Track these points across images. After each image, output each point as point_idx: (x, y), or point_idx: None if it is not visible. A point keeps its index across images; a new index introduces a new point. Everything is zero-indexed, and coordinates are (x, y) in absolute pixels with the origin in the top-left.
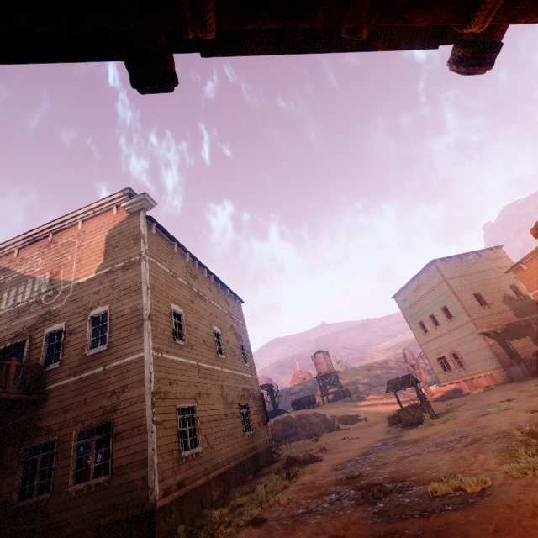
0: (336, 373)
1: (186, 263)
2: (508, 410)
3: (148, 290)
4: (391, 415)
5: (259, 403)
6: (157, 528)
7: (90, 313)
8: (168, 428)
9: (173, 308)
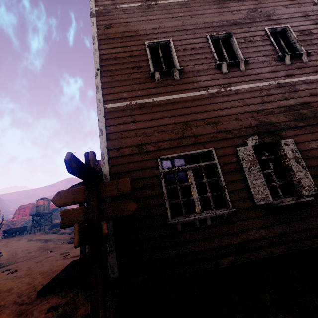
0: (50, 213)
1: None
2: None
3: None
4: None
5: None
6: None
7: None
8: None
9: None
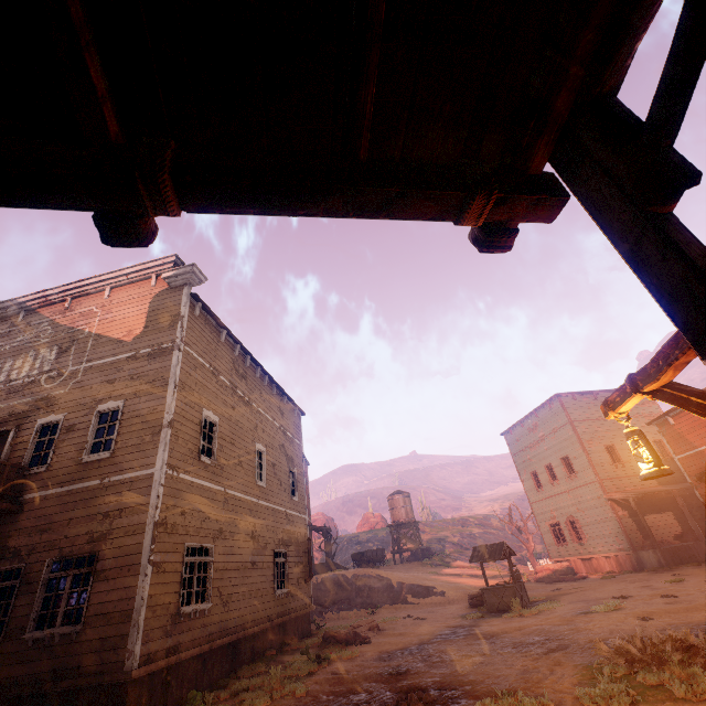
0: (417, 524)
1: (234, 357)
2: (616, 611)
3: (175, 388)
4: (474, 594)
5: (303, 553)
6: (128, 705)
7: (98, 406)
8: (169, 572)
9: (205, 415)
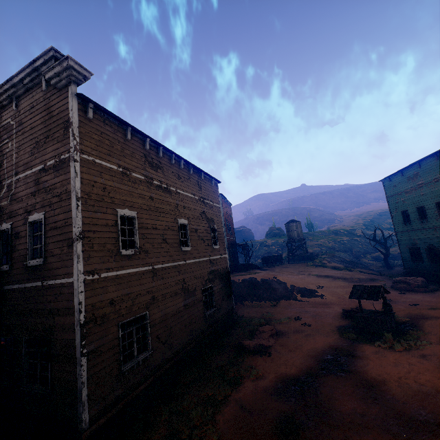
0: (304, 240)
1: (145, 151)
2: None
3: (78, 201)
4: (348, 310)
5: (225, 279)
6: None
7: (28, 218)
8: (106, 350)
9: (121, 214)
